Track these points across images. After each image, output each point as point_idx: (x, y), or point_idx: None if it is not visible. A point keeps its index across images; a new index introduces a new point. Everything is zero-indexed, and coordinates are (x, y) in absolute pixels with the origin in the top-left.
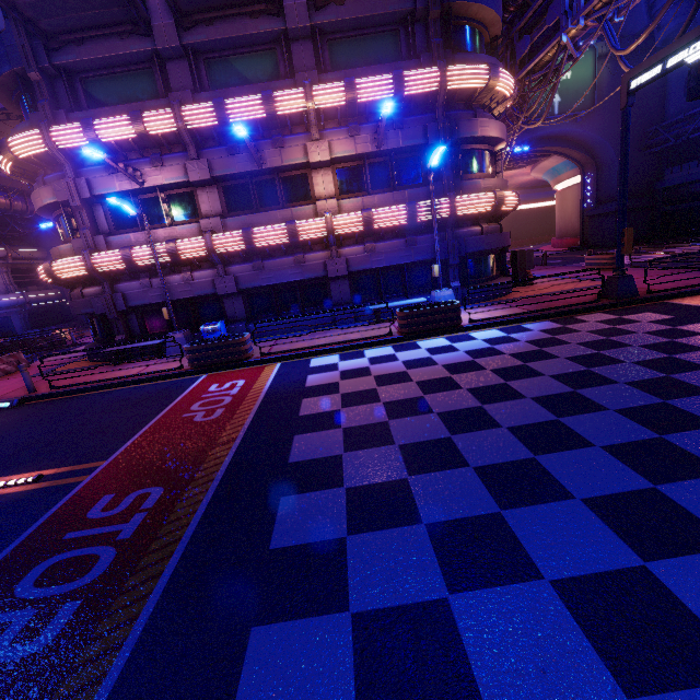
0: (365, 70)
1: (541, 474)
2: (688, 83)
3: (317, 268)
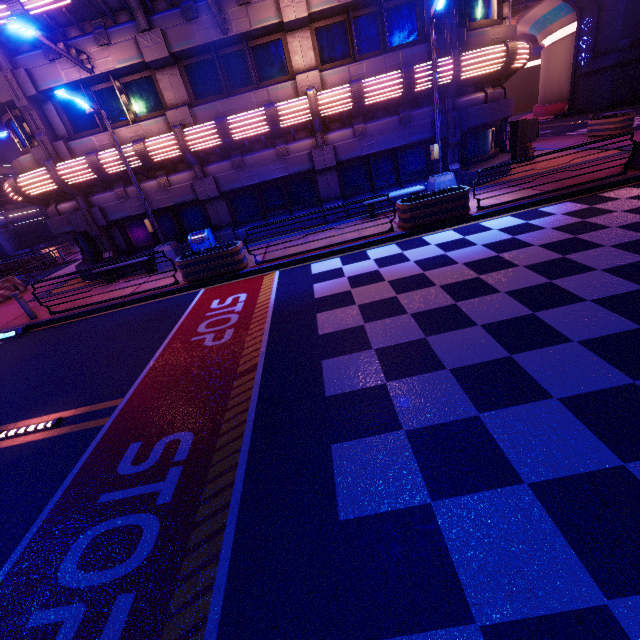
0: None
1: None
2: None
3: (302, 160)
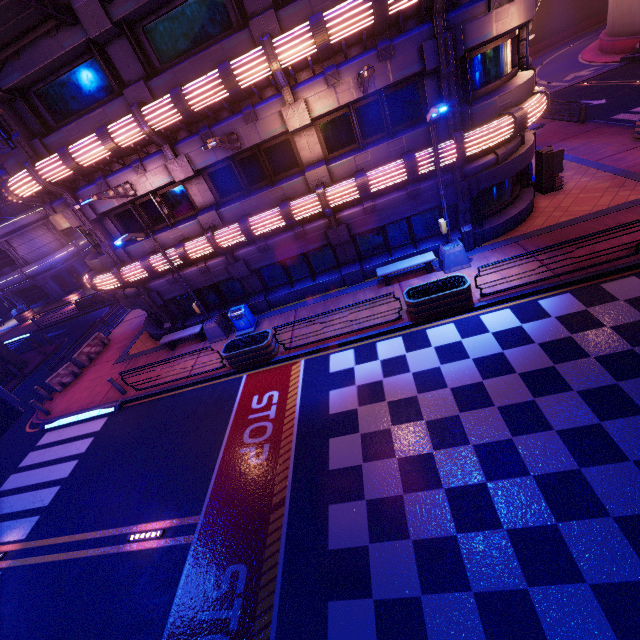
0: None
1: (531, 618)
2: None
3: (319, 238)
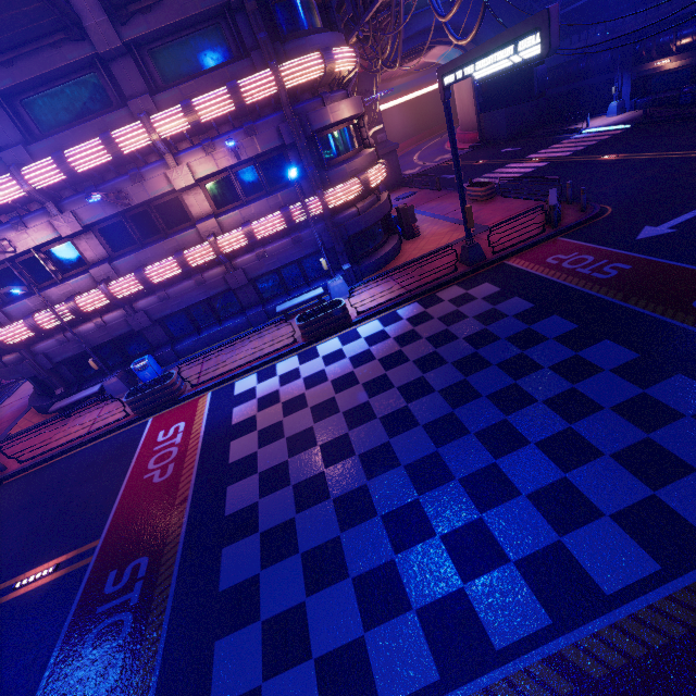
0: (199, 81)
1: (367, 498)
2: (478, 98)
3: (219, 284)
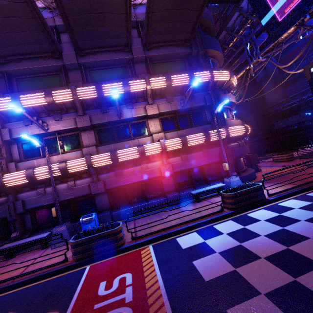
0: (172, 74)
1: None
2: None
3: (155, 171)
